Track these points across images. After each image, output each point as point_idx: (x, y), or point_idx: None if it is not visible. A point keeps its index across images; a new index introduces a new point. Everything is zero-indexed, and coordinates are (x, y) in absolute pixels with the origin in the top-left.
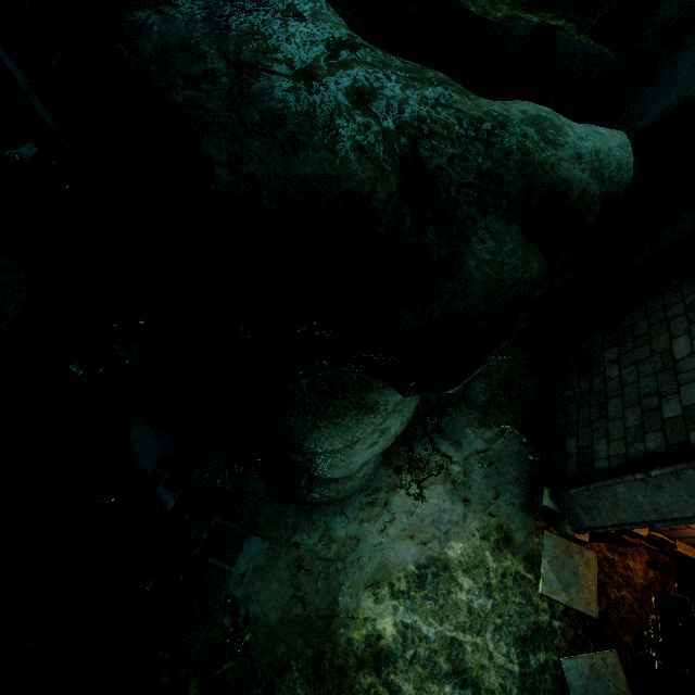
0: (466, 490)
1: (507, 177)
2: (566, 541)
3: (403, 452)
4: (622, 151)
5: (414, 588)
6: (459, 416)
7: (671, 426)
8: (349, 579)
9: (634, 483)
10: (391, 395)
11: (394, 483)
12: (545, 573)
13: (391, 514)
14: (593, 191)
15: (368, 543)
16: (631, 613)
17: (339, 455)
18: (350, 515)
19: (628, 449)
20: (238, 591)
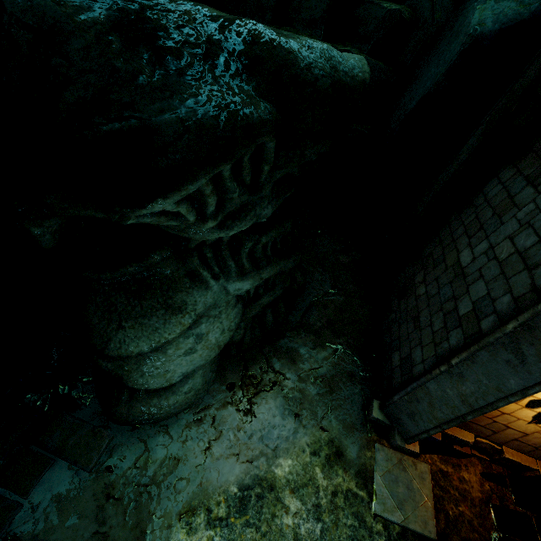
0: (298, 405)
1: (238, 48)
2: (398, 453)
3: (238, 370)
4: (357, 61)
5: (234, 513)
6: (296, 338)
7: (466, 320)
8: (162, 507)
9: (441, 377)
10: (200, 296)
11: (225, 400)
12: (378, 490)
13: (218, 431)
14: (321, 67)
15: (189, 463)
16: (472, 531)
17: (151, 361)
18: (174, 434)
19: (436, 349)
20: (24, 528)
